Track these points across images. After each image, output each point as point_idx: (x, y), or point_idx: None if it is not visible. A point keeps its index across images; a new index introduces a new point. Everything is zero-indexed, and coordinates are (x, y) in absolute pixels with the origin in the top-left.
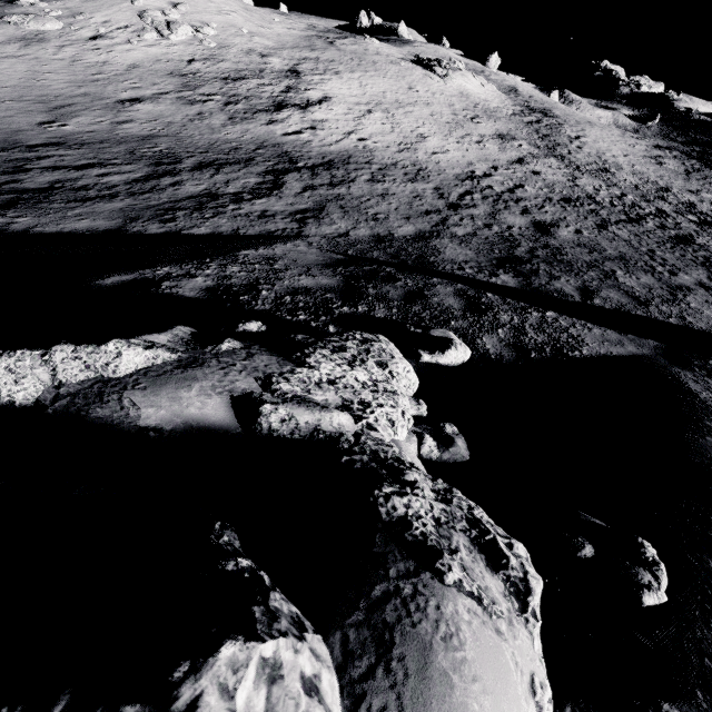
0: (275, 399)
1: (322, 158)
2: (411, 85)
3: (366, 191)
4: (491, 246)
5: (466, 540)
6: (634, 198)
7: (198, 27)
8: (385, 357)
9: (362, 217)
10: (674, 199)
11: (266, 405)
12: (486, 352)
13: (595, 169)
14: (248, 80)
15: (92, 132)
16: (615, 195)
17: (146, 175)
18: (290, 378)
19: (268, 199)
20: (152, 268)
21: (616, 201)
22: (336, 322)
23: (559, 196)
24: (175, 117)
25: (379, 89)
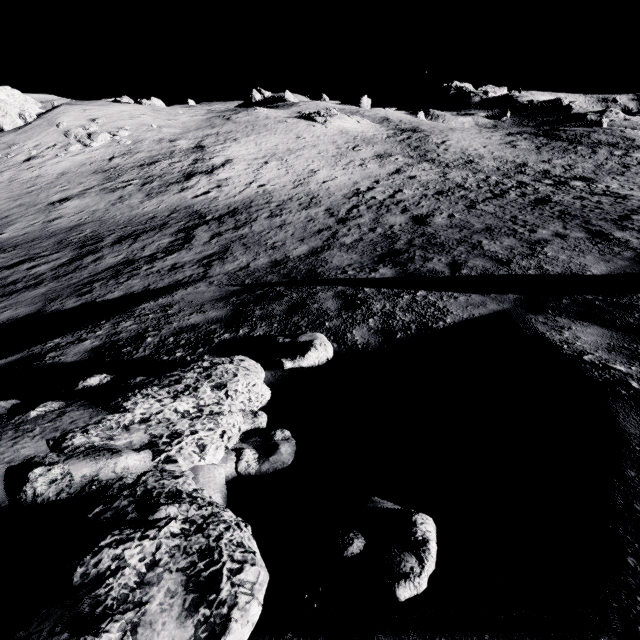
0: (57, 459)
1: (227, 208)
2: (298, 135)
3: (266, 226)
4: (374, 246)
5: (180, 580)
6: (497, 178)
7: (115, 132)
8: (226, 378)
9: (261, 249)
10: (531, 171)
11: (36, 469)
12: (354, 343)
13: (462, 163)
14: (161, 162)
15: (26, 234)
16: (481, 179)
17: (71, 258)
18: (92, 429)
19: (179, 253)
20: (44, 343)
21: (482, 184)
22: (213, 350)
23: (432, 191)
24: (99, 205)
25: (272, 144)
